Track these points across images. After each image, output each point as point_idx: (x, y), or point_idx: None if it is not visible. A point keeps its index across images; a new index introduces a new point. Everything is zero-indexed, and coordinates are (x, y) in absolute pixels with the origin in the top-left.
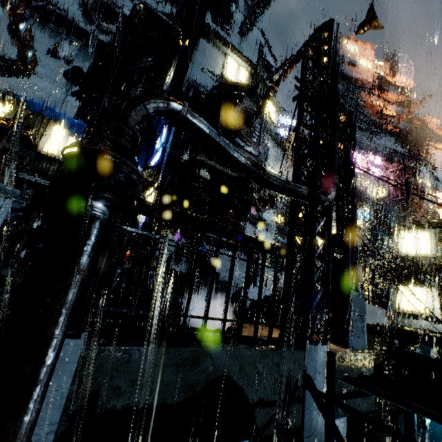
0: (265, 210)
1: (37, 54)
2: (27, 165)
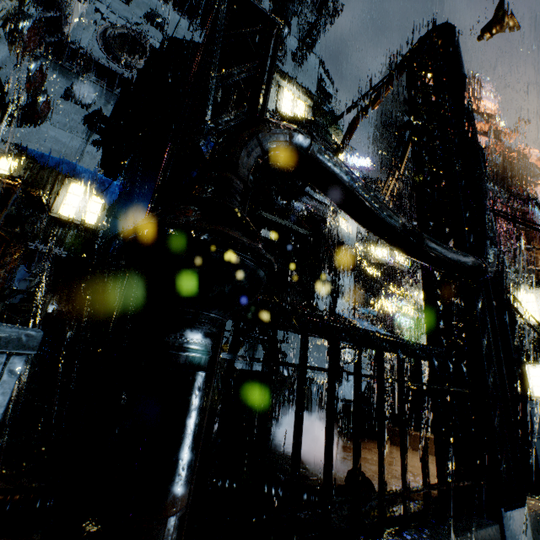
0: (348, 275)
1: (50, 99)
2: (39, 233)
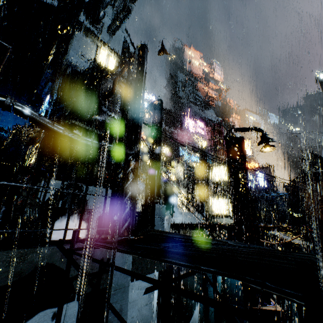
0: None
1: None
2: None
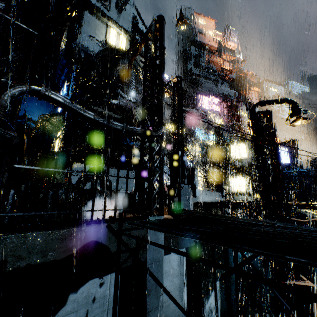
0: None
1: None
2: None
